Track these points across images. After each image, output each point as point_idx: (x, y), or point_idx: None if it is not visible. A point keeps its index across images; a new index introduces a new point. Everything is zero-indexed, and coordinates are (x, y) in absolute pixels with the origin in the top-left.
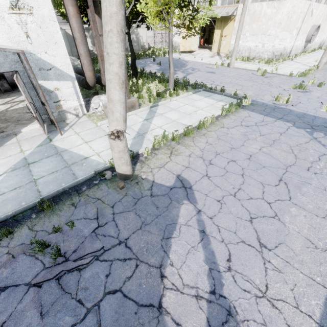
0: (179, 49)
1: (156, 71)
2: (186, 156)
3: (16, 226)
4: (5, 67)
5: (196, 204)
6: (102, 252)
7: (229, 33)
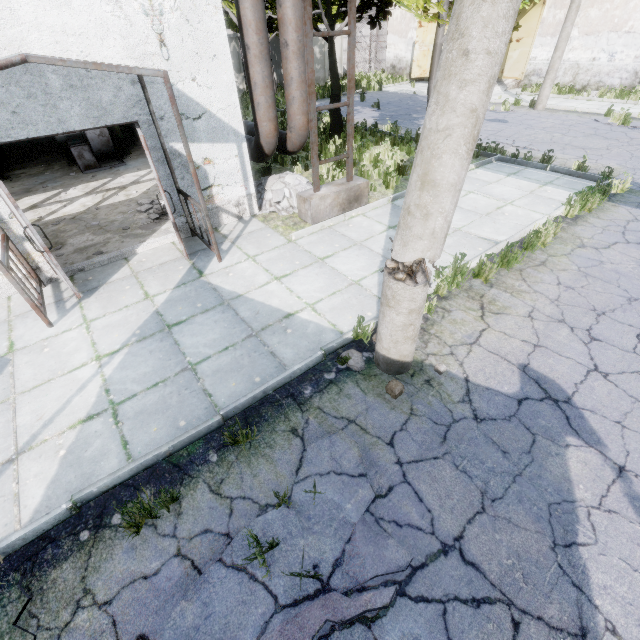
0: (408, 74)
1: (373, 121)
2: (522, 317)
3: (181, 481)
4: (116, 113)
5: (604, 449)
6: (408, 573)
7: (529, 33)
